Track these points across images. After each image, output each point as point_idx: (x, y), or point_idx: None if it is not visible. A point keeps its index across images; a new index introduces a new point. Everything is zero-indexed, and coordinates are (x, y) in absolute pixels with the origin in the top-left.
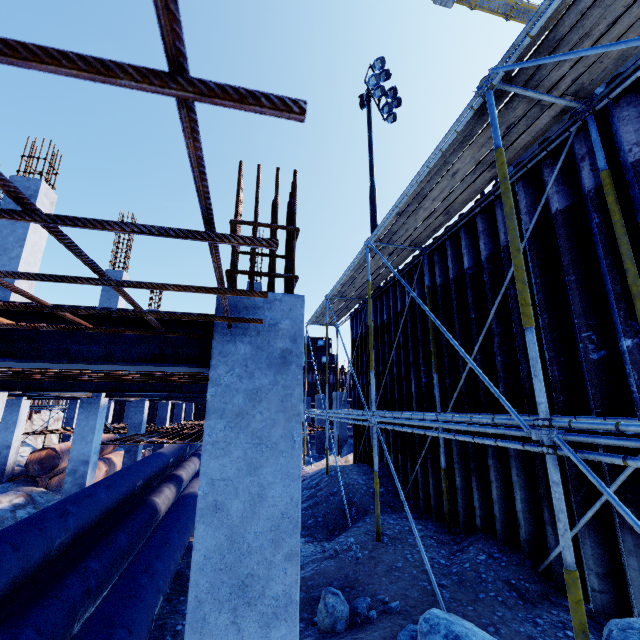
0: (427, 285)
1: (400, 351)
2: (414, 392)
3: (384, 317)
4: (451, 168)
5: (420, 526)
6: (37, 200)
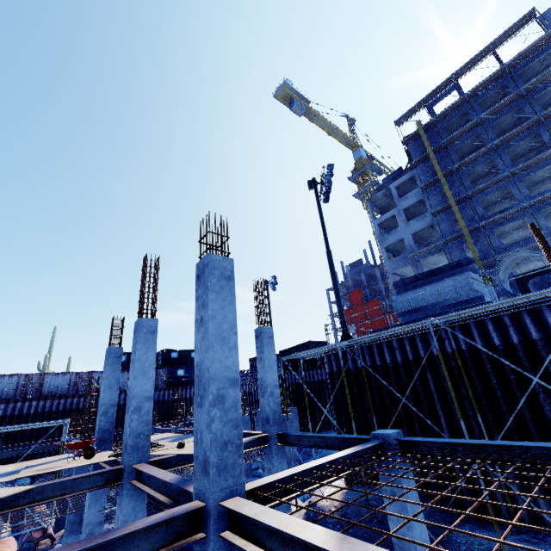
0: (456, 349)
1: (413, 390)
2: (445, 424)
3: (387, 361)
4: (525, 297)
5: (496, 533)
6: (234, 281)
